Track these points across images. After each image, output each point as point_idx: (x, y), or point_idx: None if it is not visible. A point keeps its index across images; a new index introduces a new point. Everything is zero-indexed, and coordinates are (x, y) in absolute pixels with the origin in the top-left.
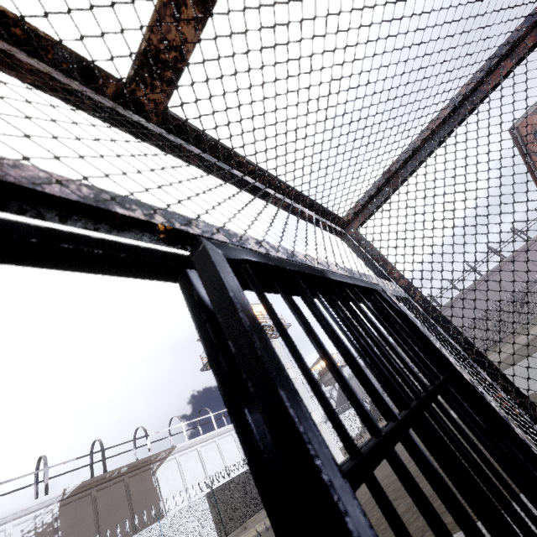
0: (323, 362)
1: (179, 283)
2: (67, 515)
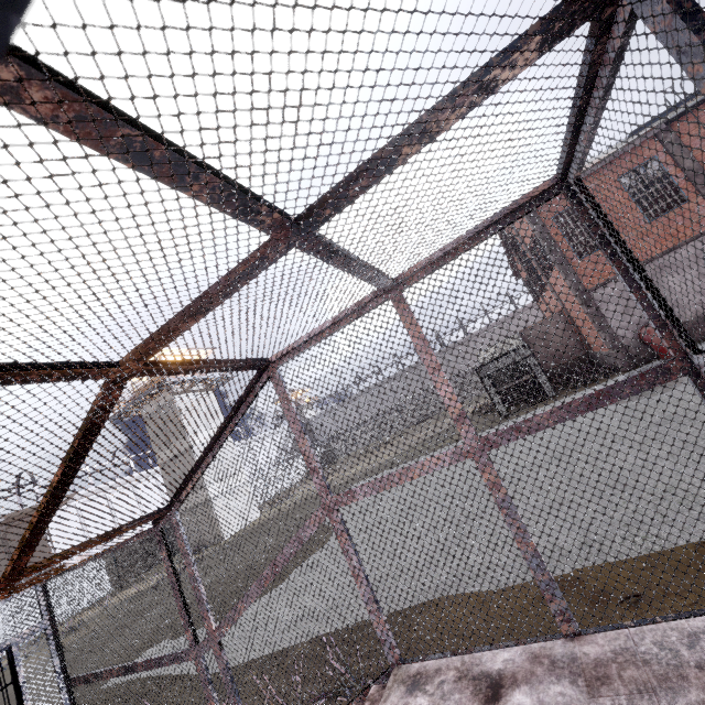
0: None
1: None
2: None
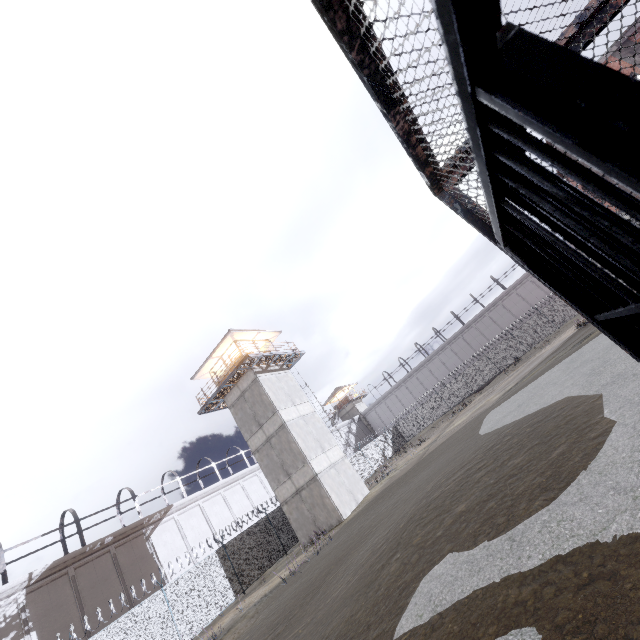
0: (586, 234)
1: (481, 85)
2: (38, 602)
